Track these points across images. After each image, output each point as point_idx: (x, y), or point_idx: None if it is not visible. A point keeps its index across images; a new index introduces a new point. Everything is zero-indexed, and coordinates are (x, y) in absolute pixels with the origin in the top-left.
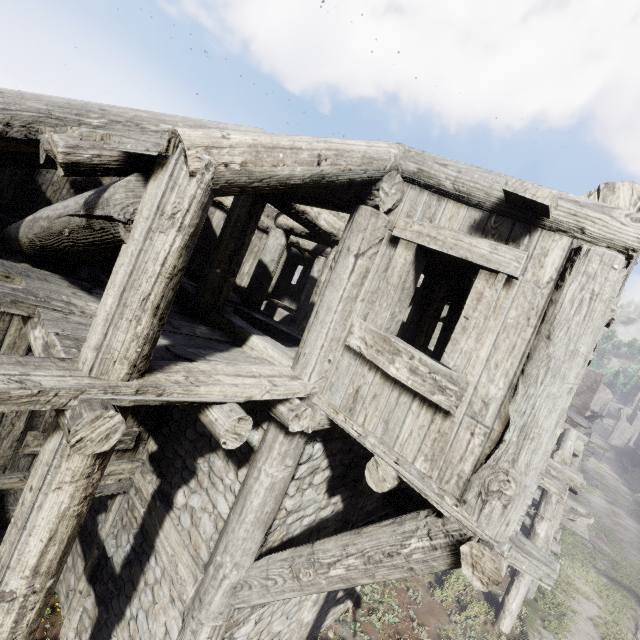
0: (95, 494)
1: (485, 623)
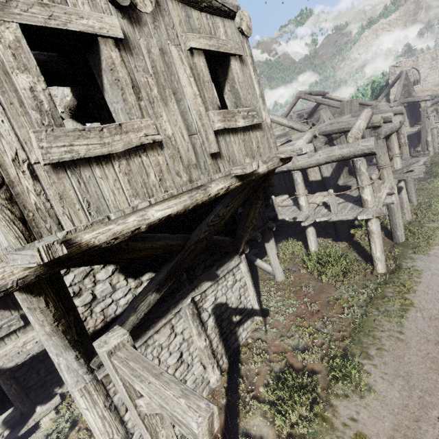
0: (25, 357)
1: (365, 276)
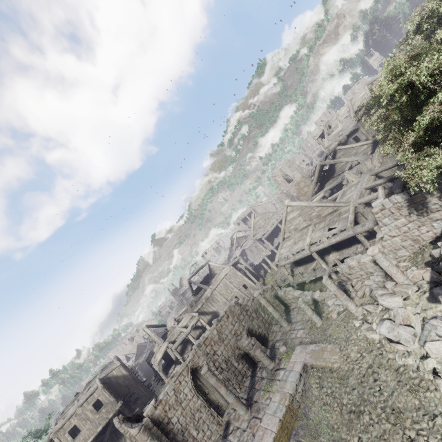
0: None
1: None
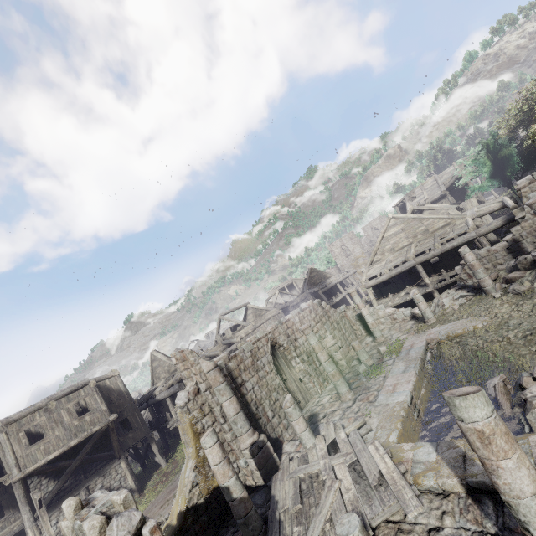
0: (13, 534)
1: None
